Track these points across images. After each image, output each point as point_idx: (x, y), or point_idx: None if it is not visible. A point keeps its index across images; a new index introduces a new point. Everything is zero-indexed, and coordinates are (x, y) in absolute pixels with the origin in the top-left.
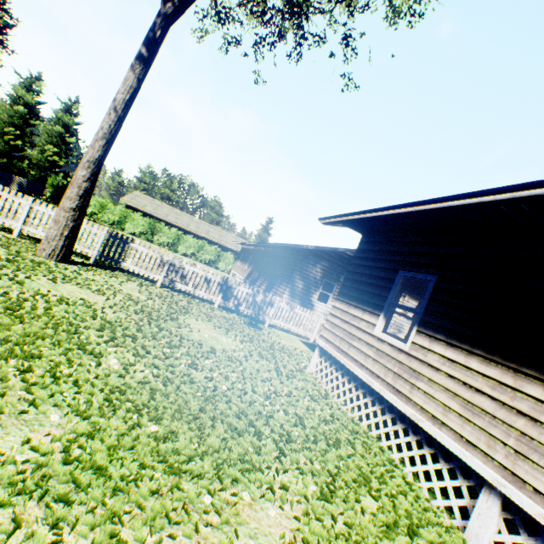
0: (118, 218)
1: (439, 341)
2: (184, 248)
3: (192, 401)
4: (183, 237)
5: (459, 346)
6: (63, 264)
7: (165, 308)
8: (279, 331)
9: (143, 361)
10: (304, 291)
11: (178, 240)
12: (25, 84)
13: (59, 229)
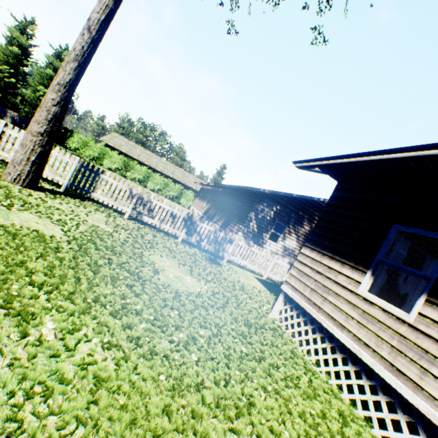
0: (98, 154)
1: None
2: (152, 184)
3: (153, 397)
4: (152, 175)
5: None
6: (28, 190)
7: (130, 242)
8: (236, 267)
9: (92, 322)
10: (257, 231)
11: (148, 177)
12: (19, 27)
13: (25, 153)
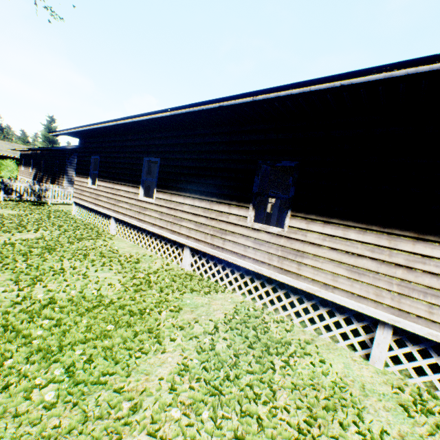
0: None
1: (102, 181)
2: None
3: None
4: None
5: (106, 181)
6: None
7: None
8: (61, 206)
9: None
10: None
11: None
12: None
13: None
